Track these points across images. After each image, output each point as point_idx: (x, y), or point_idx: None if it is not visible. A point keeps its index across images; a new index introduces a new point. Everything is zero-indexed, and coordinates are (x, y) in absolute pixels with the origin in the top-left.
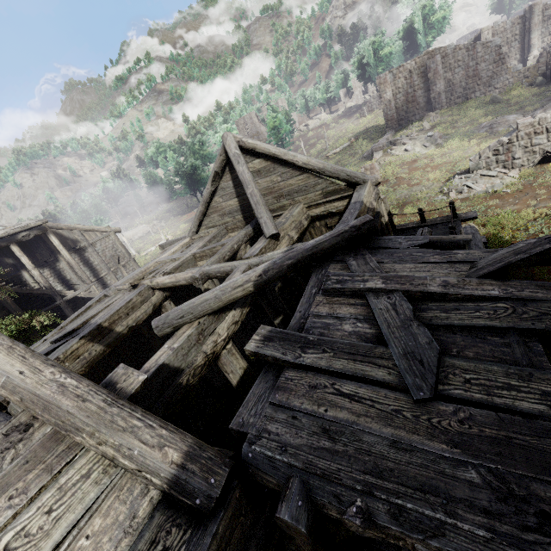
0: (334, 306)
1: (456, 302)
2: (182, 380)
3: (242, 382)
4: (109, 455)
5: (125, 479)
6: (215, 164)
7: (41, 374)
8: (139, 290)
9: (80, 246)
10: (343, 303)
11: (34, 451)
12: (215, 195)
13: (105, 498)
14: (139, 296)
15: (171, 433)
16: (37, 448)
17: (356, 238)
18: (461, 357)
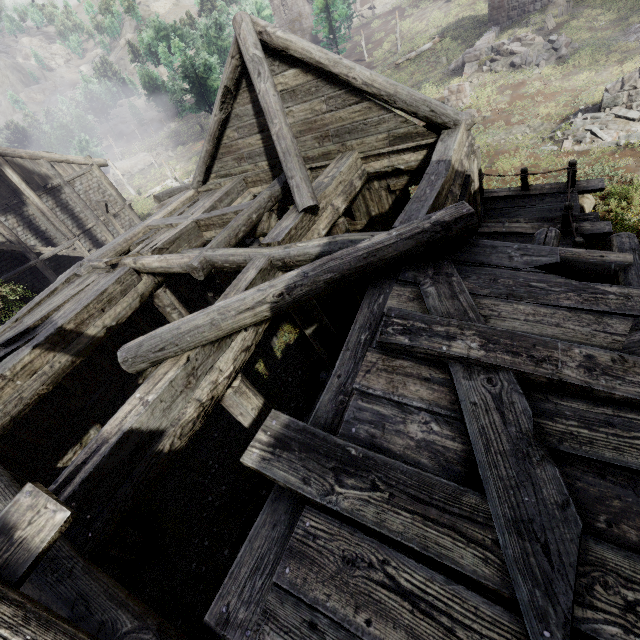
0: (395, 379)
1: (609, 407)
2: (163, 445)
3: (255, 424)
4: None
5: None
6: (224, 73)
7: None
8: (118, 275)
9: (52, 185)
10: (411, 374)
11: None
12: (227, 126)
13: None
14: (117, 284)
15: None
16: None
17: (441, 242)
18: (618, 546)
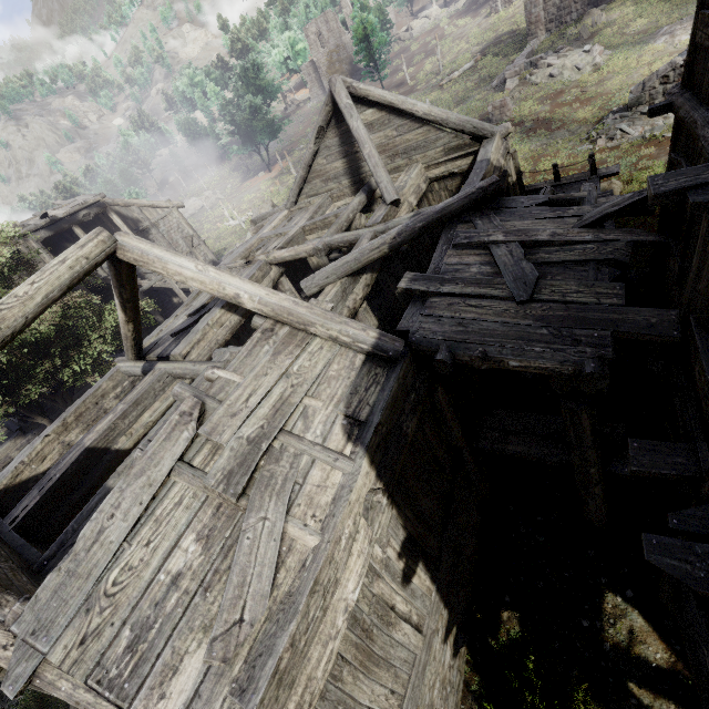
0: (463, 257)
1: (558, 247)
2: None
3: None
4: (334, 336)
5: (342, 351)
6: (320, 117)
7: (279, 296)
8: (259, 265)
9: (142, 227)
10: (470, 254)
11: (284, 339)
12: (318, 155)
13: (335, 358)
14: (259, 271)
15: (367, 326)
16: (285, 338)
17: (483, 199)
18: (552, 279)
